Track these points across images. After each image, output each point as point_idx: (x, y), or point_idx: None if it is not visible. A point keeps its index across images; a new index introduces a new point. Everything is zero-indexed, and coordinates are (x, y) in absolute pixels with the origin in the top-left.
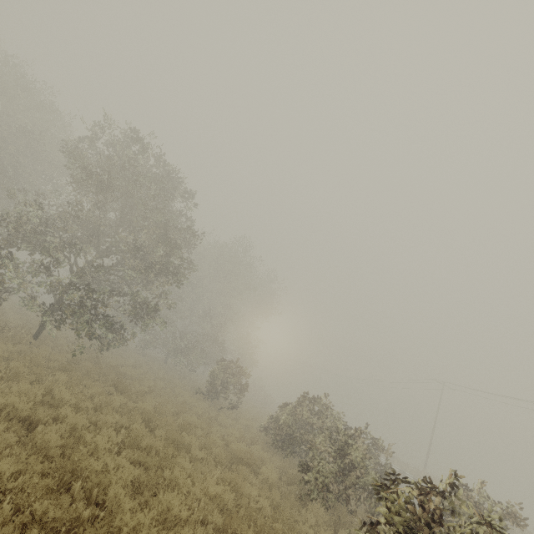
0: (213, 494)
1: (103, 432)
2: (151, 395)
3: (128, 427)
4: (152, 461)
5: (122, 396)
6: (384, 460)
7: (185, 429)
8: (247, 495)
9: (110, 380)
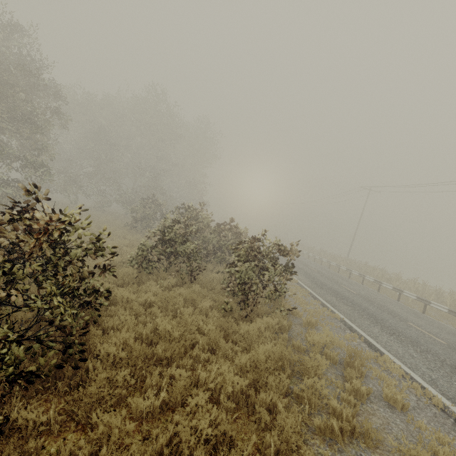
0: None
1: None
2: None
3: None
4: None
5: None
6: (310, 254)
7: None
8: None
9: None
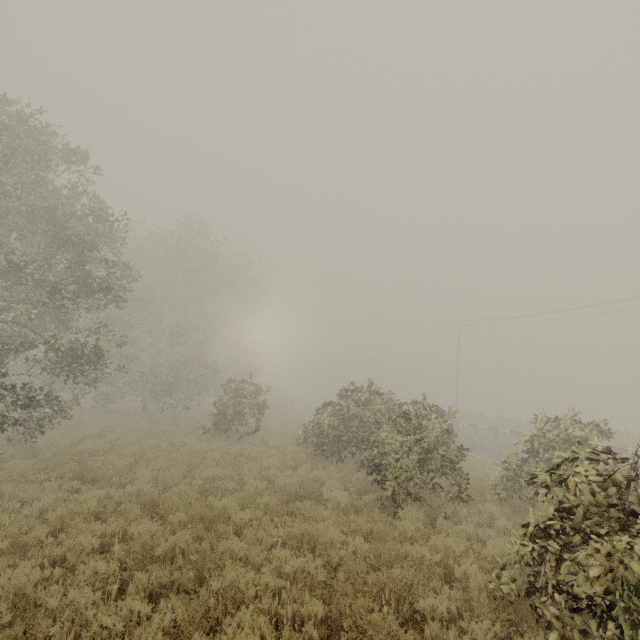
0: (292, 572)
1: (81, 572)
2: (141, 463)
3: (124, 531)
4: (183, 575)
5: (95, 490)
6: None
7: (210, 491)
8: (328, 540)
9: (67, 471)
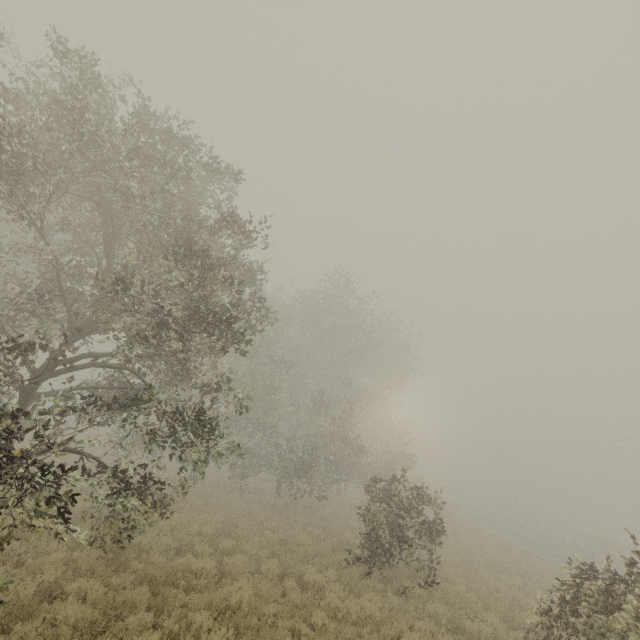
0: None
1: None
2: None
3: None
4: None
5: None
6: None
7: None
8: None
9: None
